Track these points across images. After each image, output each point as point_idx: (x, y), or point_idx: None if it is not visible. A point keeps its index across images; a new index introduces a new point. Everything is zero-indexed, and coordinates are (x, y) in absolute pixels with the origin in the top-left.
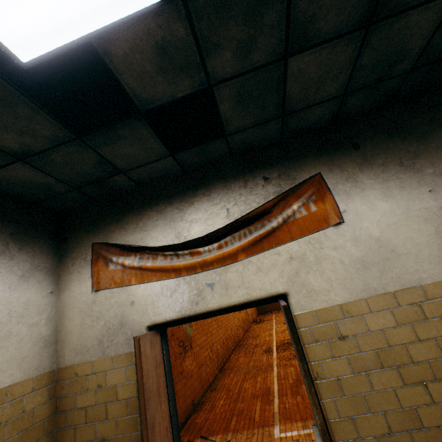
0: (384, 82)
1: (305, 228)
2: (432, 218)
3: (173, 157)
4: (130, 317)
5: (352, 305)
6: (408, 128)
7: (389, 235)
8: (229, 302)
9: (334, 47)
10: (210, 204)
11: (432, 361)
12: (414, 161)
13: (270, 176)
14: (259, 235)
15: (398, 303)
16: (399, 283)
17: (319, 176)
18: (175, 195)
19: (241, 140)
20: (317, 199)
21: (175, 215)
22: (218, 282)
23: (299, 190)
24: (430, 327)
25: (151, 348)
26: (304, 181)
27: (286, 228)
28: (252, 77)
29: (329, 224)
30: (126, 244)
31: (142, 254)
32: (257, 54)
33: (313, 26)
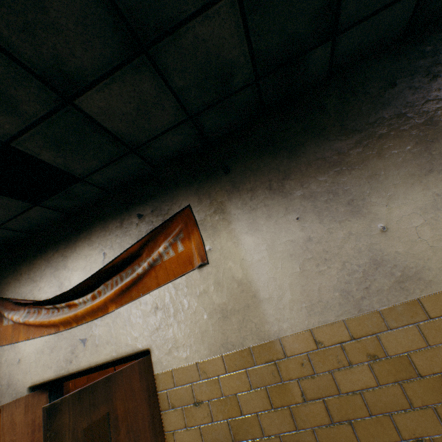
0: (232, 96)
1: (171, 272)
2: (298, 253)
3: (40, 206)
4: (16, 377)
5: (210, 364)
6: (280, 141)
7: (252, 277)
8: (98, 360)
9: (123, 80)
10: (90, 248)
11: (285, 435)
12: (284, 182)
13: (144, 213)
14: (125, 284)
15: (255, 361)
16: (258, 336)
17: (189, 209)
18: (62, 241)
19: (106, 179)
20: (185, 236)
21: (60, 262)
22: (90, 338)
23: (168, 227)
24: (286, 391)
25: (26, 413)
26: (173, 216)
27: (154, 273)
28: (48, 126)
29: (194, 266)
30: (19, 296)
31: (30, 308)
32: (28, 105)
33: (68, 66)
